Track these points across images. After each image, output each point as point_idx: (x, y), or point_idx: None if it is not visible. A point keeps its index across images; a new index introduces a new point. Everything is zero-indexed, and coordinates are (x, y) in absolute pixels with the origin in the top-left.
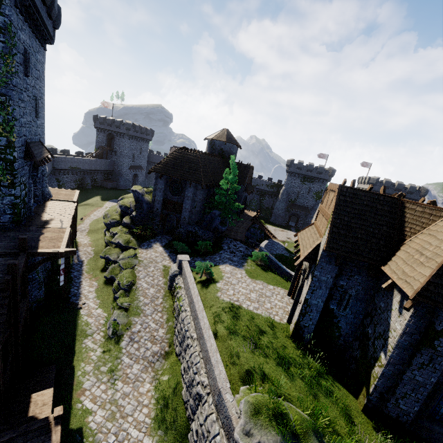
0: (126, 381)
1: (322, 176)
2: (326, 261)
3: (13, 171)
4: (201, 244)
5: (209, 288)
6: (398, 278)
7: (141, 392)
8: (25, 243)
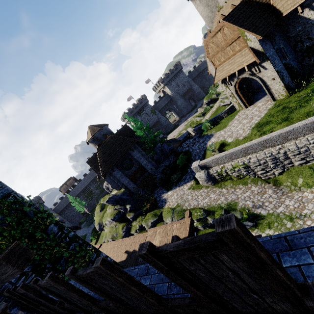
0: (302, 208)
1: (143, 102)
2: (264, 45)
3: (85, 241)
4: (179, 161)
5: (231, 146)
6: (302, 0)
7: (313, 197)
8: (180, 239)
